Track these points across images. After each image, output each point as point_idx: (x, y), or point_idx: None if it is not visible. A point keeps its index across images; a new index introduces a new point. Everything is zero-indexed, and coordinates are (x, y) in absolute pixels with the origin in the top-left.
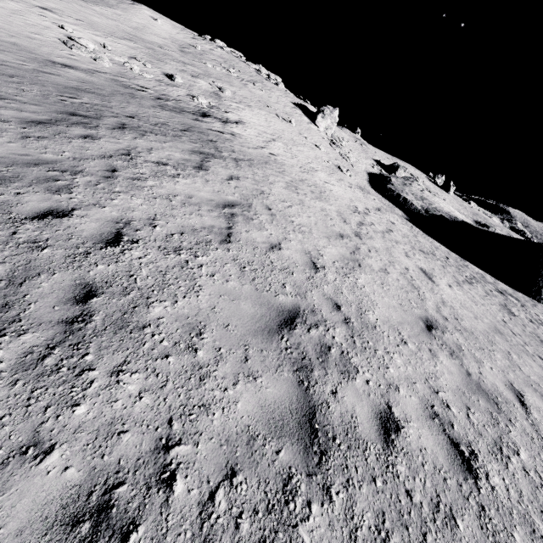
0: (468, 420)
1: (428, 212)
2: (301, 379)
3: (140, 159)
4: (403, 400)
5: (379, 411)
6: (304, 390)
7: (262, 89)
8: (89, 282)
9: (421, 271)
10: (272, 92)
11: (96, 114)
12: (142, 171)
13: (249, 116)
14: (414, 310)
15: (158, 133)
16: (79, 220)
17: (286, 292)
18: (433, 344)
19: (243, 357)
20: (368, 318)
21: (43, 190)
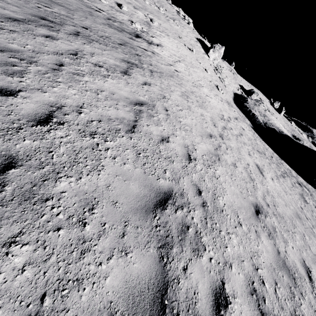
0: (275, 295)
1: (266, 125)
2: (162, 255)
3: (83, 60)
4: (233, 276)
5: (215, 288)
6: (162, 266)
7: (178, 25)
8: (13, 154)
9: (256, 166)
10: (184, 28)
11: (60, 22)
12: (82, 69)
13: (167, 42)
14: (249, 197)
15: (101, 43)
16: (21, 100)
17: (165, 176)
18: (258, 226)
19: (122, 233)
20: (219, 203)
21: (0, 71)
